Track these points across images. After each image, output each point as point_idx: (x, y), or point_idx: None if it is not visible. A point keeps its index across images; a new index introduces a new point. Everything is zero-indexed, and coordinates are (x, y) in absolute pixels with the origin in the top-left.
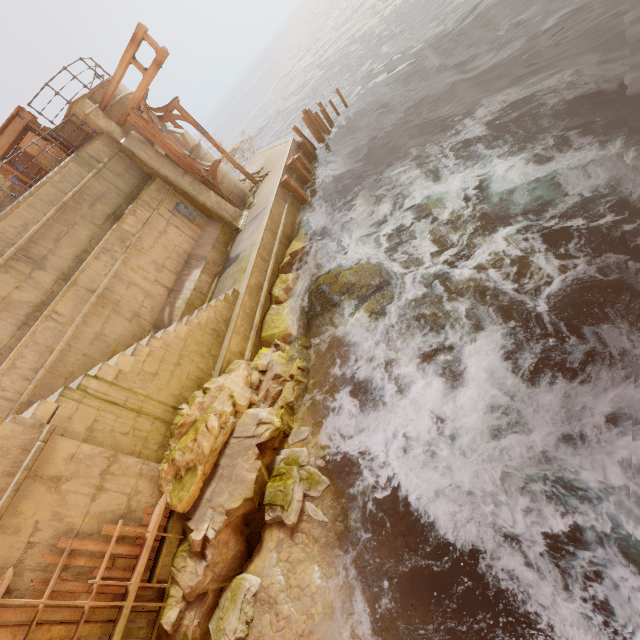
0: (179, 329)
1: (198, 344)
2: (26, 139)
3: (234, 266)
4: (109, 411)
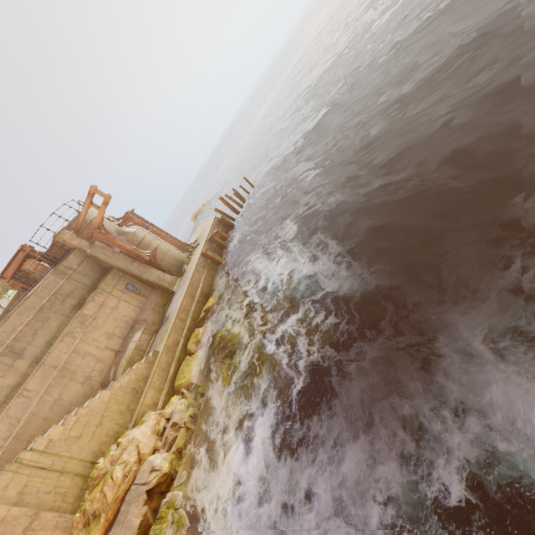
0: (103, 395)
1: (119, 404)
2: (26, 264)
3: (164, 325)
4: (38, 475)
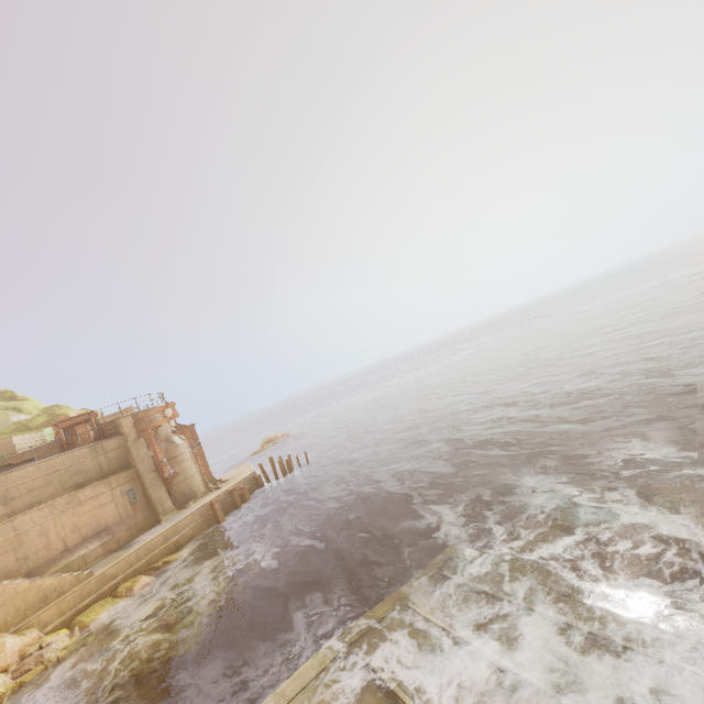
0: (23, 583)
1: (24, 601)
2: (81, 425)
3: (123, 551)
4: None
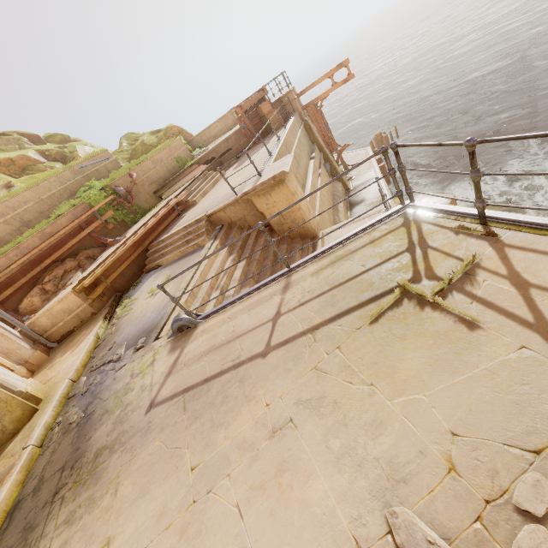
0: None
1: None
2: (264, 103)
3: (364, 204)
4: None
